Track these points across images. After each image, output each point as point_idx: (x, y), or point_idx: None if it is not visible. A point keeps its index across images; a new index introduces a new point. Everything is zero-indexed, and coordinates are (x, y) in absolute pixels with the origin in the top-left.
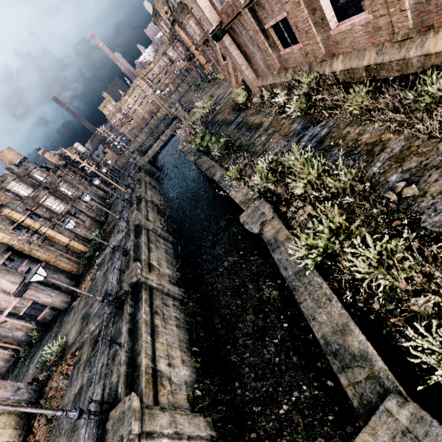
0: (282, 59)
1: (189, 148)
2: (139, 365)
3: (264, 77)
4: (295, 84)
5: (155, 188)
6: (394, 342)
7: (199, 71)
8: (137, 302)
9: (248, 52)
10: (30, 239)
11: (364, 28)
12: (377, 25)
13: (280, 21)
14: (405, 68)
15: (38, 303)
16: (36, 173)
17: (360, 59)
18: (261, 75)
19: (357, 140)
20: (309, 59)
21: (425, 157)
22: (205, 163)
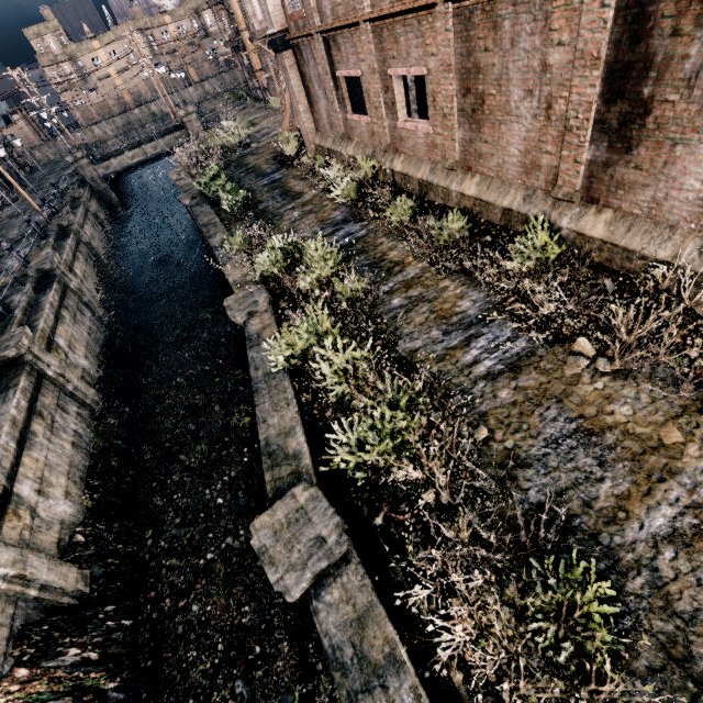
0: (348, 124)
1: (188, 184)
2: None
3: (324, 135)
4: (354, 164)
5: (103, 227)
6: (328, 446)
7: (247, 76)
8: (6, 390)
9: (313, 91)
10: None
11: (425, 138)
12: (435, 142)
13: (354, 76)
14: (447, 199)
15: None
16: None
17: (417, 169)
18: (322, 131)
19: (385, 254)
20: (375, 142)
21: (426, 289)
22: (205, 215)
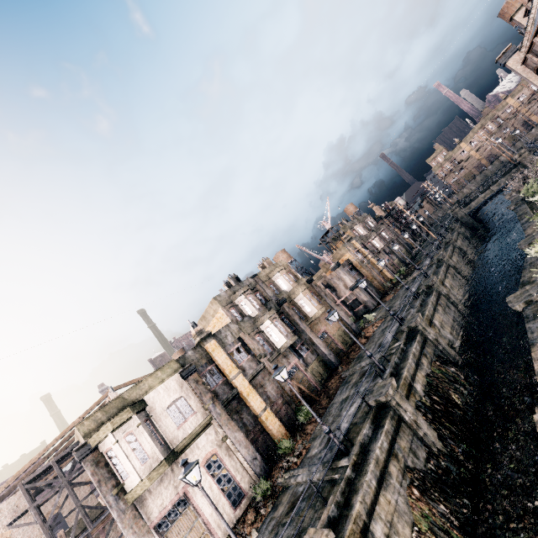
0: None
1: (515, 198)
2: (423, 314)
3: None
4: None
5: (467, 240)
6: None
7: None
8: (428, 296)
9: None
10: (362, 261)
11: None
12: None
13: None
14: None
15: (358, 300)
16: (369, 220)
17: None
18: None
19: None
20: None
21: None
22: (521, 210)
